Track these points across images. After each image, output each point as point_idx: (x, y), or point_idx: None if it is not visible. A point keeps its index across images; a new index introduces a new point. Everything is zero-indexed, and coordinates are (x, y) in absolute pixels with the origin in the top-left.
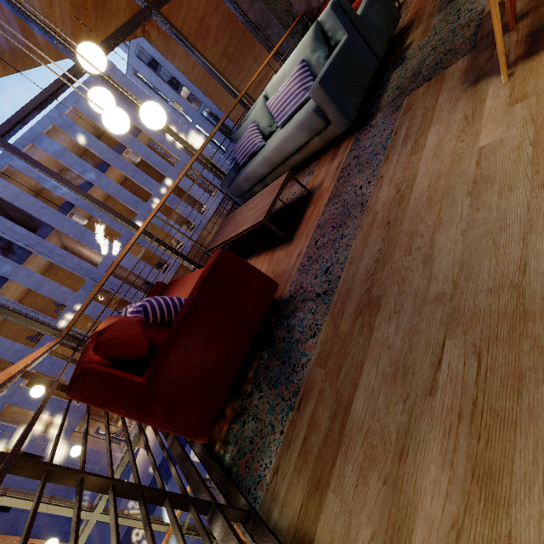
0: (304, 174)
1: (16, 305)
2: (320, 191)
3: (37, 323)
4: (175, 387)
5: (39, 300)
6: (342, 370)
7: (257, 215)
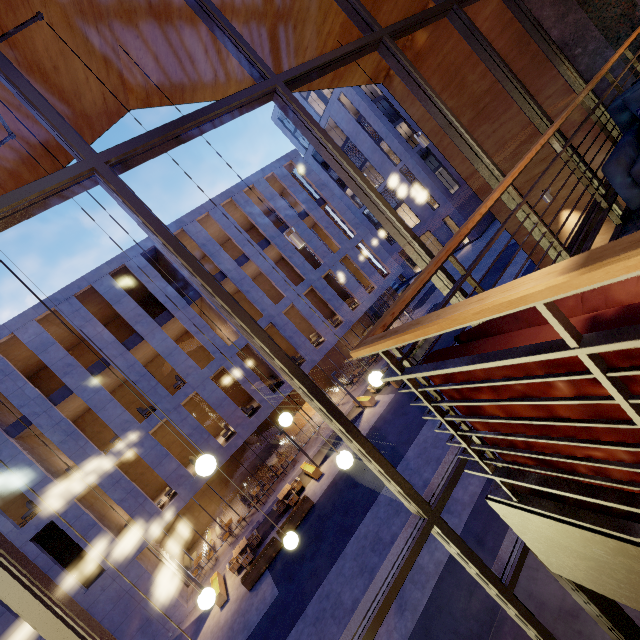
0: None
1: (141, 369)
2: None
3: (266, 336)
4: None
5: (159, 372)
6: None
7: None
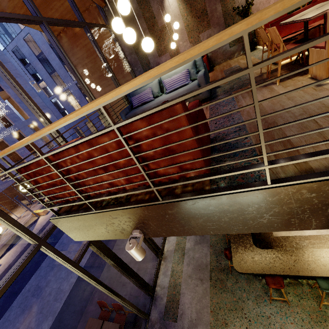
0: None
1: None
2: None
3: None
4: (202, 139)
5: None
6: (275, 137)
7: None
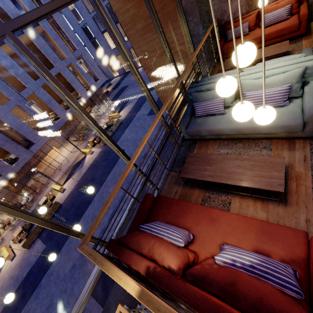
0: (258, 145)
1: None
2: (296, 172)
3: (28, 215)
4: None
5: None
6: None
7: (266, 181)
